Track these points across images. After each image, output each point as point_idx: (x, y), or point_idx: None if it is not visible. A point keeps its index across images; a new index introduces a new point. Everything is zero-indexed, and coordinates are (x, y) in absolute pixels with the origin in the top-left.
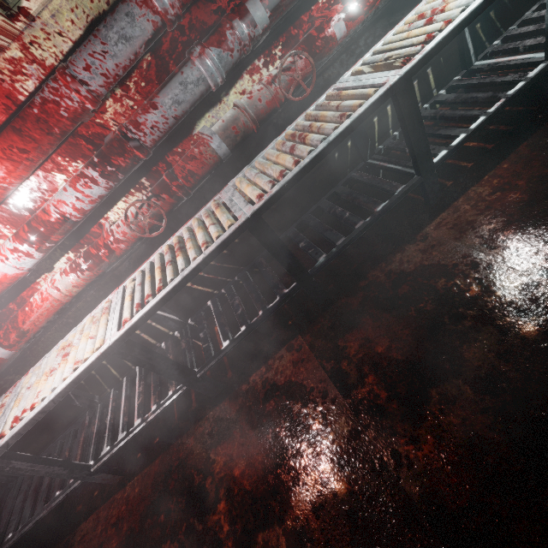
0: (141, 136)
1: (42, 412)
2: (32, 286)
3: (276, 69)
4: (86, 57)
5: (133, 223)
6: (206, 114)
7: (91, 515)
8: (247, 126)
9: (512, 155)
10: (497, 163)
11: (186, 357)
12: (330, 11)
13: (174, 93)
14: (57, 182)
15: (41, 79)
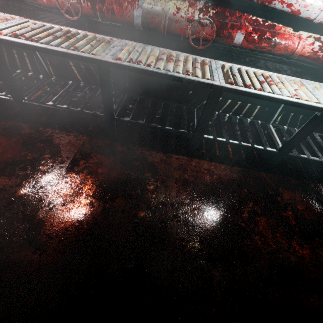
0: None
1: None
2: None
3: (198, 18)
4: None
5: None
6: None
7: None
8: (159, 25)
9: (229, 166)
10: (223, 163)
11: (30, 89)
12: (245, 25)
13: None
14: None
15: None
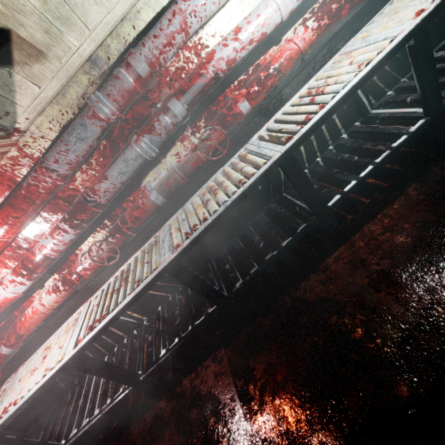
0: (97, 198)
1: (19, 409)
2: (29, 299)
3: (198, 139)
4: (55, 155)
5: (95, 257)
6: (150, 172)
7: None
8: (177, 181)
9: (402, 196)
10: (389, 202)
11: (136, 357)
12: (237, 95)
13: (119, 168)
14: (45, 229)
15: (31, 166)
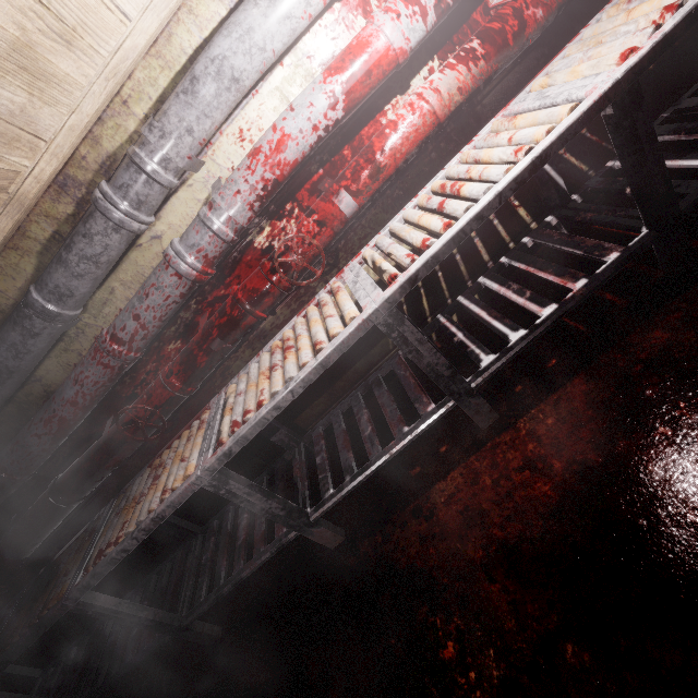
0: None
1: (478, 218)
2: (376, 118)
3: None
4: None
5: None
6: None
7: (451, 472)
8: None
9: None
10: None
11: (613, 217)
12: None
13: None
14: None
15: None
